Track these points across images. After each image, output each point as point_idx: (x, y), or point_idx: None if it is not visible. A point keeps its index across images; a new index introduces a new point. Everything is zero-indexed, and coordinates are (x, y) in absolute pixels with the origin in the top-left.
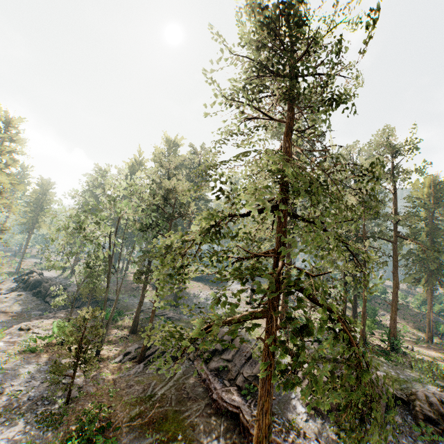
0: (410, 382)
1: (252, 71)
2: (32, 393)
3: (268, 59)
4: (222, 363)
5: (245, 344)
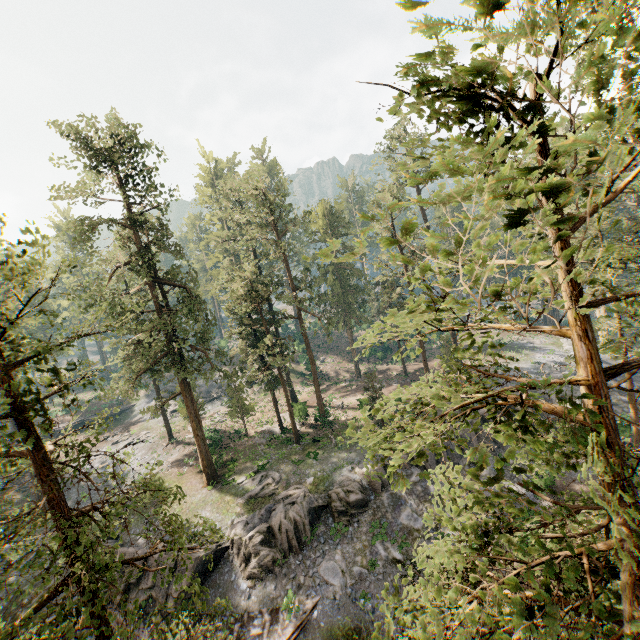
0: (331, 475)
1: None
2: None
3: None
4: (143, 595)
5: (165, 555)
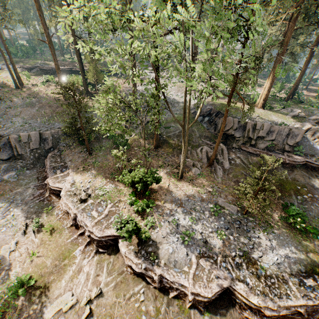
0: None
1: None
2: (220, 226)
3: None
4: (268, 143)
5: (282, 127)
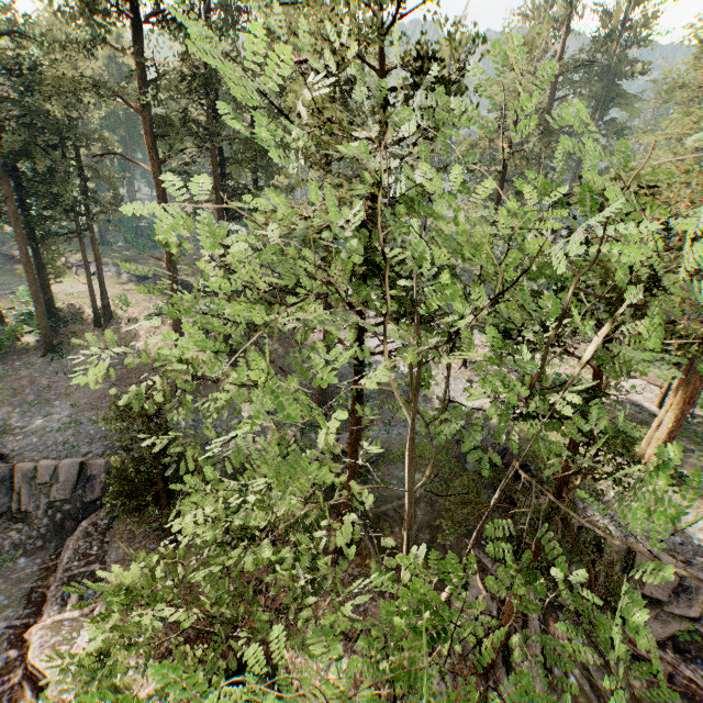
0: None
1: None
2: None
3: None
4: (675, 624)
5: None
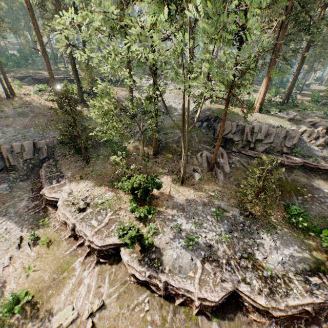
0: (326, 117)
1: None
2: (224, 229)
3: None
4: (266, 145)
5: (279, 130)
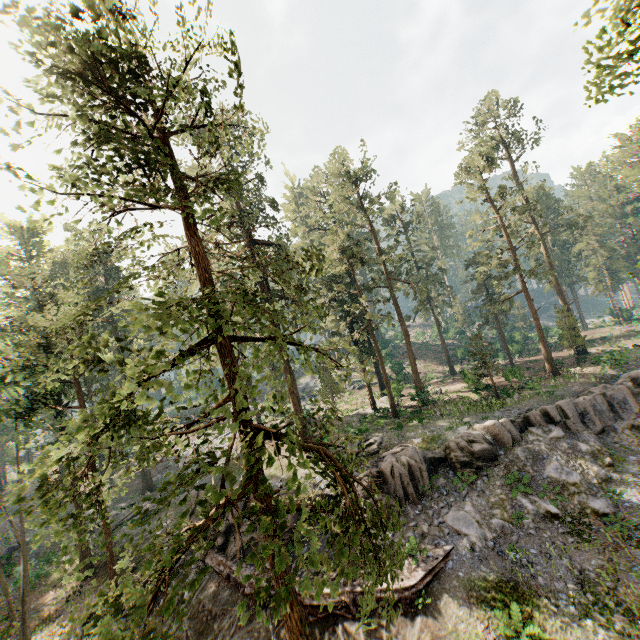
0: (444, 434)
1: (90, 139)
2: None
3: (105, 122)
4: (244, 538)
5: None
